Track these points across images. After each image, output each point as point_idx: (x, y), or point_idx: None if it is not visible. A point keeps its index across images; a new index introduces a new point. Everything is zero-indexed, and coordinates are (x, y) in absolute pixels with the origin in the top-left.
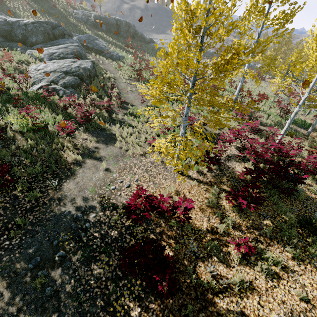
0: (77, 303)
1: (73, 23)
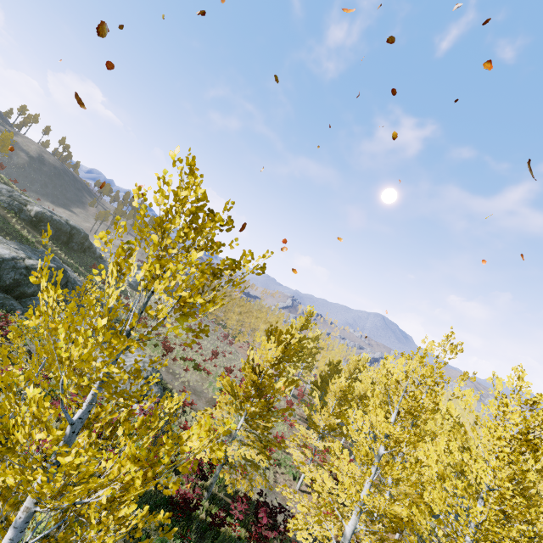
0: None
1: None
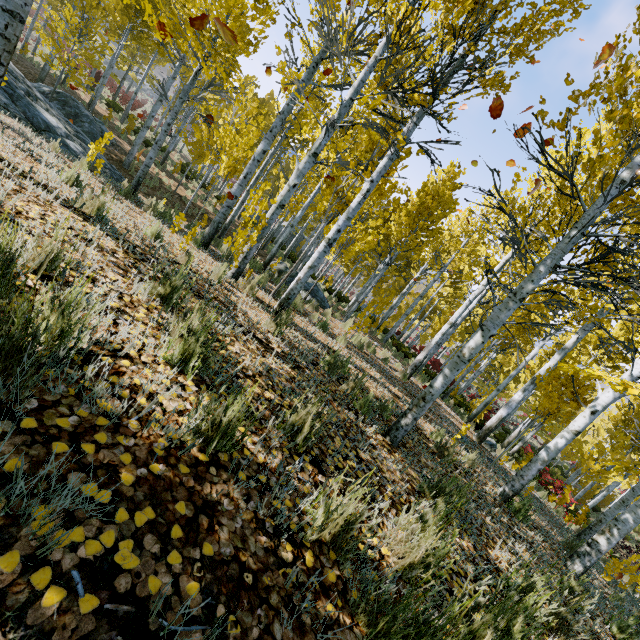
0: None
1: None
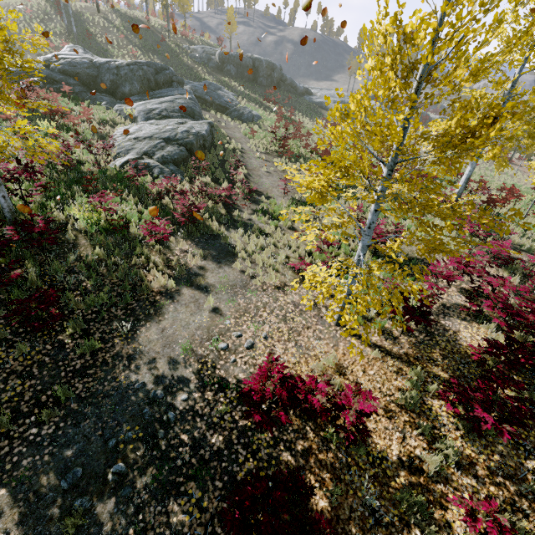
0: None
1: (187, 65)
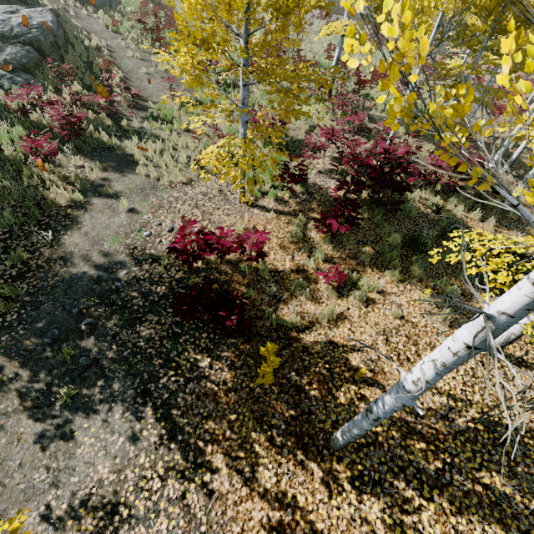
0: (127, 366)
1: None
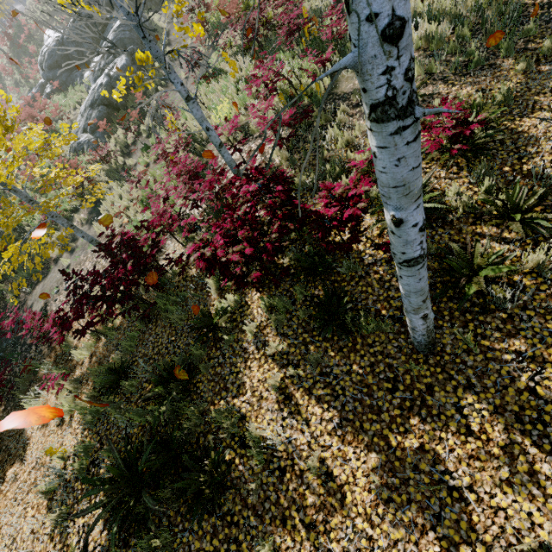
0: None
1: None
